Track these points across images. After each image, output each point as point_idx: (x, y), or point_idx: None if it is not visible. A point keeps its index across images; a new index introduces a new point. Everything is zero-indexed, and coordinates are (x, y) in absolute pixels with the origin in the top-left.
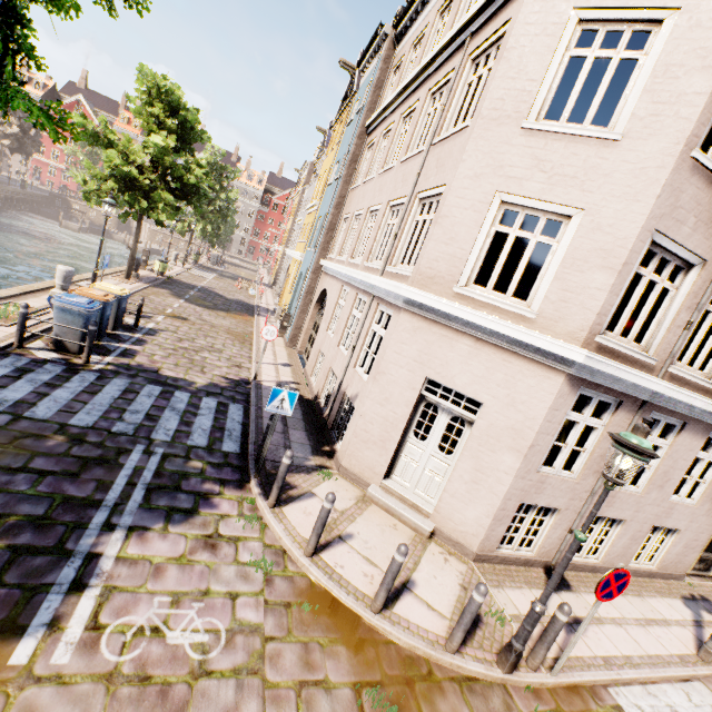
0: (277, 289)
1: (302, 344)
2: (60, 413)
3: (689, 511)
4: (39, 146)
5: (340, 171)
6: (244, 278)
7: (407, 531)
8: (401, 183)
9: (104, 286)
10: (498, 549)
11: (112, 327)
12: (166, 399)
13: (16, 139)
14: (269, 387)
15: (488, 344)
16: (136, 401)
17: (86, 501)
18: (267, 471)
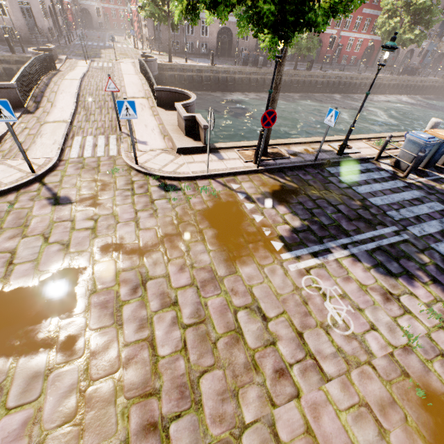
0: None
1: None
2: (368, 193)
3: None
4: None
5: None
6: None
7: None
8: None
9: None
10: None
11: (442, 163)
12: (441, 215)
13: None
14: None
15: None
16: (416, 206)
17: (345, 231)
18: None
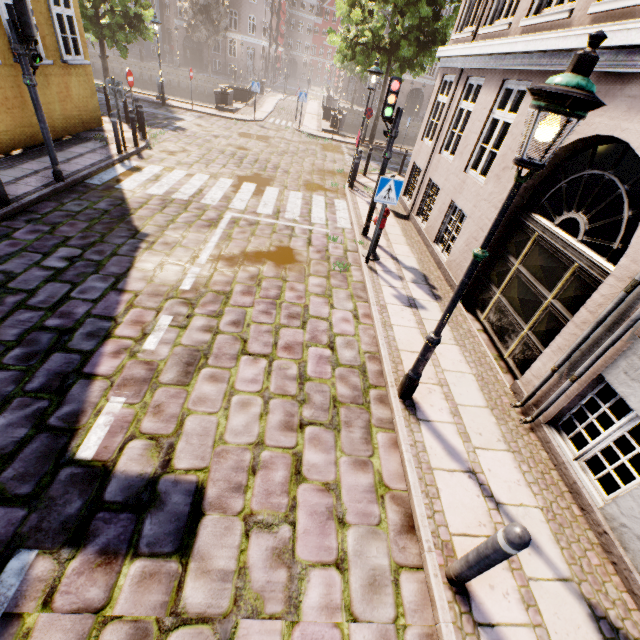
0: None
1: None
2: None
3: (475, 190)
4: None
5: None
6: None
7: None
8: None
9: None
10: (406, 197)
11: None
12: None
13: None
14: None
15: None
16: None
17: None
18: None
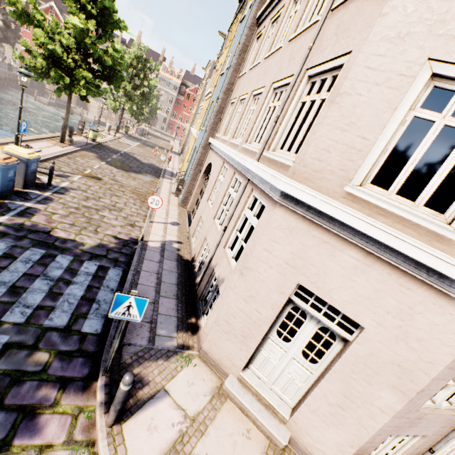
0: (182, 157)
1: (190, 205)
2: None
3: None
4: (19, 38)
5: (231, 60)
6: (160, 147)
7: (261, 439)
8: (287, 62)
9: (12, 149)
10: None
11: (23, 186)
12: (43, 265)
13: (1, 31)
14: (153, 248)
15: (382, 261)
16: (7, 268)
17: None
18: (121, 361)
